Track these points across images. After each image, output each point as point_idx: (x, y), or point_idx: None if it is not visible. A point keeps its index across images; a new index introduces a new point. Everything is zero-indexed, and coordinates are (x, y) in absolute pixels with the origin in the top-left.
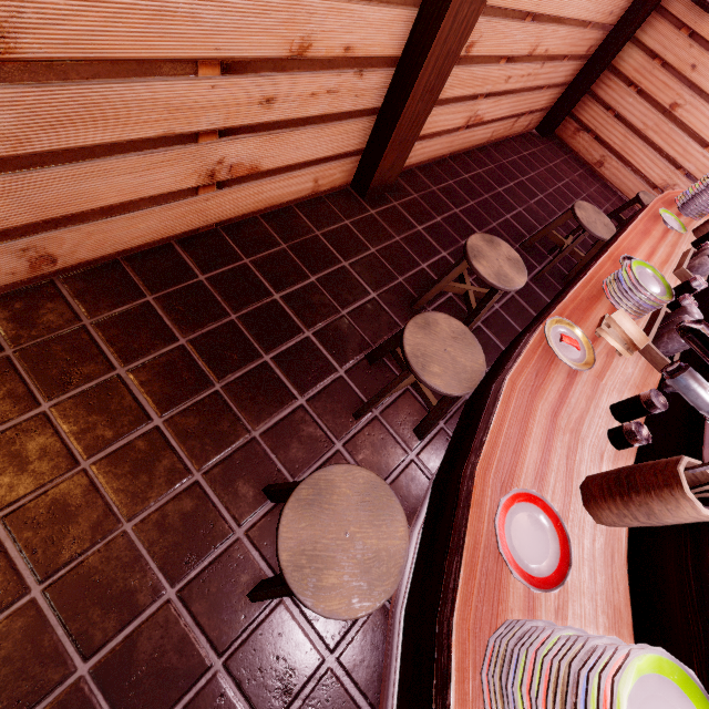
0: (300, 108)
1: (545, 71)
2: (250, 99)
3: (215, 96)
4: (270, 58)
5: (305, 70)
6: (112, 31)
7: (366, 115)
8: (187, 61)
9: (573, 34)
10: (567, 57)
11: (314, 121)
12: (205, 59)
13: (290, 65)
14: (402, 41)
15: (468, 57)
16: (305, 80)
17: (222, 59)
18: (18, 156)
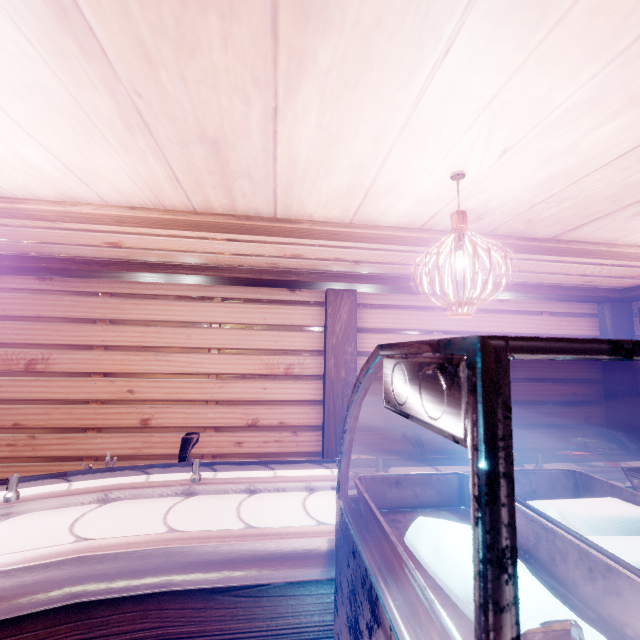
0: (259, 448)
1: (526, 436)
2: (230, 442)
3: (212, 440)
4: (238, 426)
5: (258, 431)
6: (177, 419)
7: (311, 456)
8: (201, 427)
9: (529, 410)
10: (551, 425)
11: (270, 455)
12: (208, 426)
13: (249, 429)
14: (320, 419)
15: (390, 425)
16: (259, 435)
17: (215, 426)
18: (137, 455)
